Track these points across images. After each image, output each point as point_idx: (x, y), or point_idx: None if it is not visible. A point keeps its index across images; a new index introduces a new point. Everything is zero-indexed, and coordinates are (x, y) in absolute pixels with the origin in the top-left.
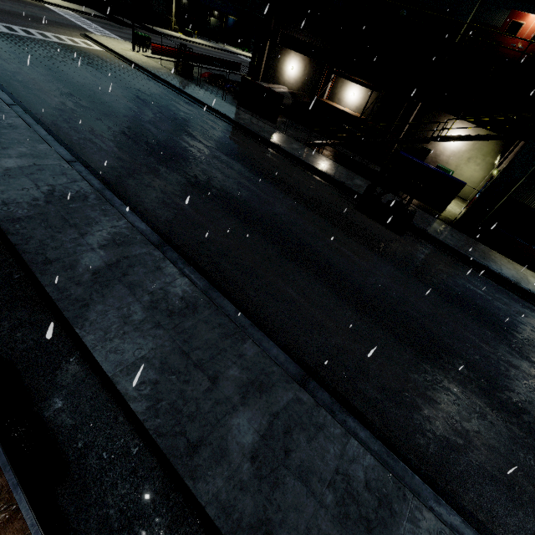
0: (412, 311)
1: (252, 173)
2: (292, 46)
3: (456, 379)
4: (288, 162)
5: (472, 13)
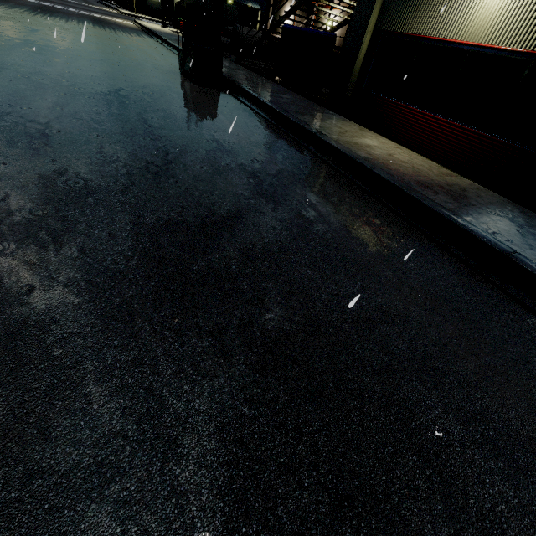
0: (14, 74)
1: (96, 43)
2: None
3: None
4: (174, 56)
5: None
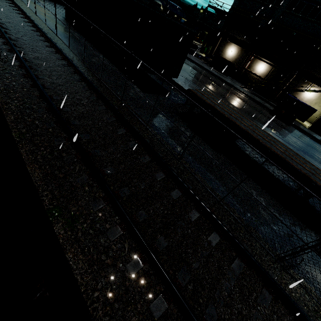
0: (300, 145)
1: (230, 93)
2: (234, 42)
3: (317, 162)
4: (238, 92)
5: None
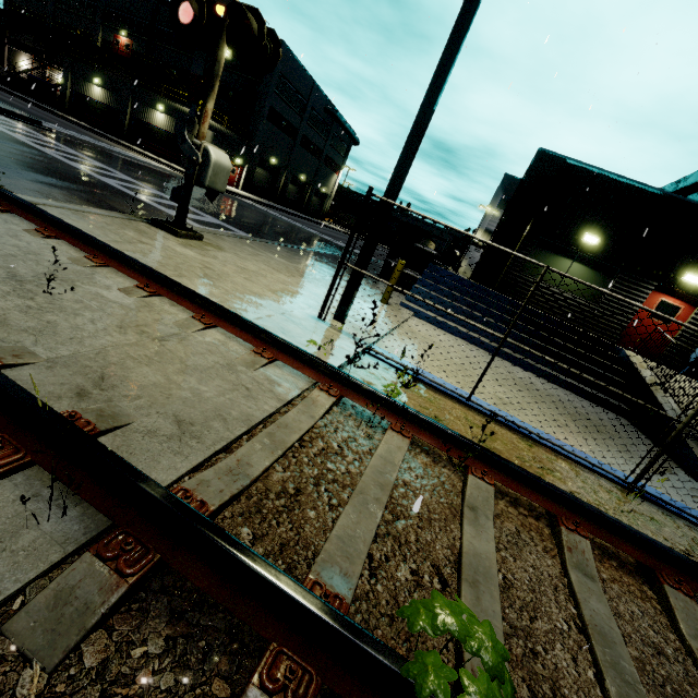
0: None
1: None
2: (15, 46)
3: None
4: None
5: (101, 34)
